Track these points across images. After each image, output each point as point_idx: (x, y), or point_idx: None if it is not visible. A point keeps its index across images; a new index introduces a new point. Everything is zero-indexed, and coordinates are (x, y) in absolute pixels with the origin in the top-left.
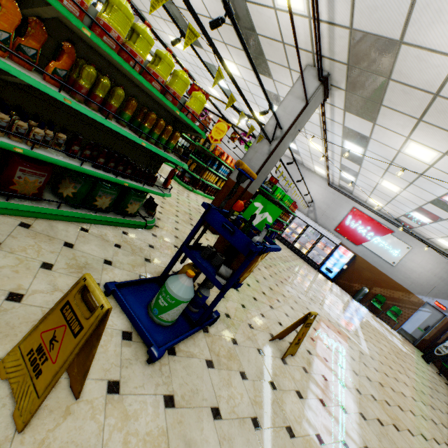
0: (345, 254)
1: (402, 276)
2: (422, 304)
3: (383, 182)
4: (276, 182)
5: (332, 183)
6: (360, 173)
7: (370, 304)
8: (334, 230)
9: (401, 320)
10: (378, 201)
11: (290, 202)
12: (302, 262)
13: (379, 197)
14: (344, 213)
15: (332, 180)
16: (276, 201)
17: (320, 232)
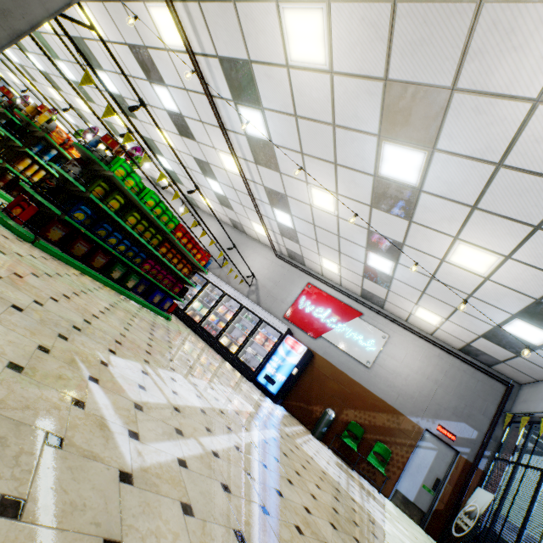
0: (294, 348)
1: (383, 384)
2: (420, 433)
3: (313, 195)
4: (115, 145)
5: (281, 254)
6: (288, 196)
7: (342, 443)
8: (283, 317)
9: (394, 473)
10: (331, 261)
11: (172, 219)
12: (219, 360)
13: (327, 247)
14: (296, 291)
15: (279, 246)
16: (151, 221)
17: (259, 315)
